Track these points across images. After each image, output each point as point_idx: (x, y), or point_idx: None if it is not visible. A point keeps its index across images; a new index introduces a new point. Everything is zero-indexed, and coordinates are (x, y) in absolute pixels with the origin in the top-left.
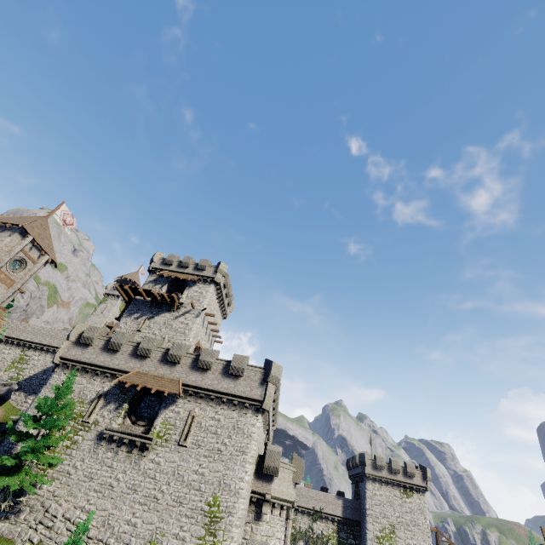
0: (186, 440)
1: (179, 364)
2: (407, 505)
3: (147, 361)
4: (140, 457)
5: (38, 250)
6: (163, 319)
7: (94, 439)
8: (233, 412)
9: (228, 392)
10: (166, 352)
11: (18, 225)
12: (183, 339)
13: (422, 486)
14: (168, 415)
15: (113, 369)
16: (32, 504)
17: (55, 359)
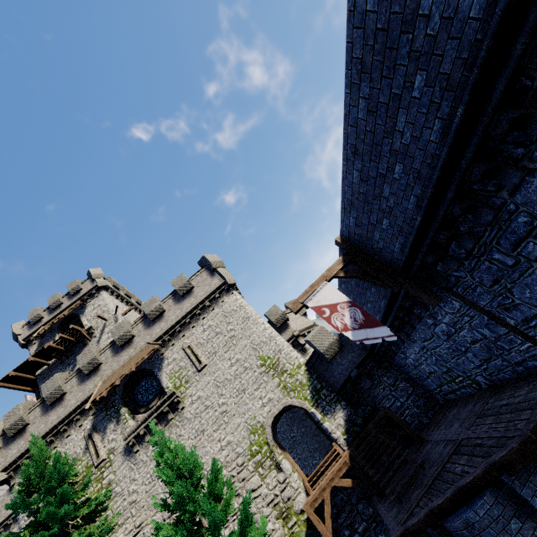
0: (202, 362)
1: (134, 338)
2: None
3: (103, 368)
4: (180, 414)
5: None
6: None
7: (125, 459)
8: (214, 311)
9: (196, 305)
10: (112, 344)
11: None
12: None
13: None
14: (168, 370)
15: (76, 408)
16: None
17: None
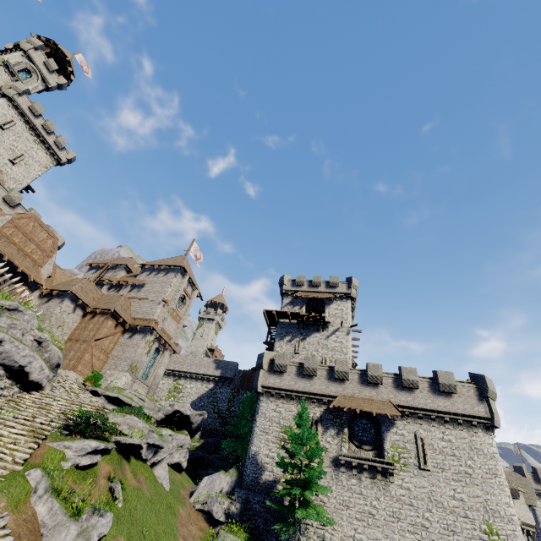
0: (427, 464)
1: (381, 385)
2: None
3: (347, 384)
4: (386, 483)
5: (191, 286)
6: (315, 340)
7: (331, 466)
8: (461, 432)
9: (448, 411)
10: (362, 373)
11: (180, 266)
12: (344, 358)
13: None
14: (393, 438)
15: (317, 394)
16: (306, 534)
17: (258, 388)
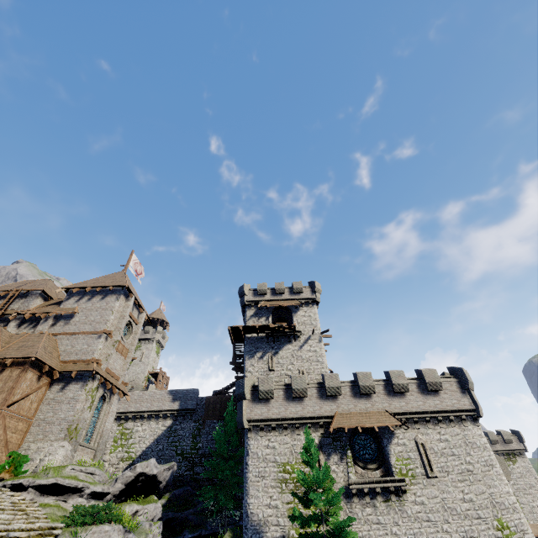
0: (433, 470)
1: (373, 395)
2: (516, 471)
3: (340, 399)
4: (401, 503)
5: (137, 309)
6: (288, 352)
7: (342, 499)
8: (454, 428)
9: (440, 410)
10: (353, 385)
11: (122, 286)
12: (321, 367)
13: (522, 449)
14: (396, 450)
15: (312, 417)
16: None
17: (244, 424)
